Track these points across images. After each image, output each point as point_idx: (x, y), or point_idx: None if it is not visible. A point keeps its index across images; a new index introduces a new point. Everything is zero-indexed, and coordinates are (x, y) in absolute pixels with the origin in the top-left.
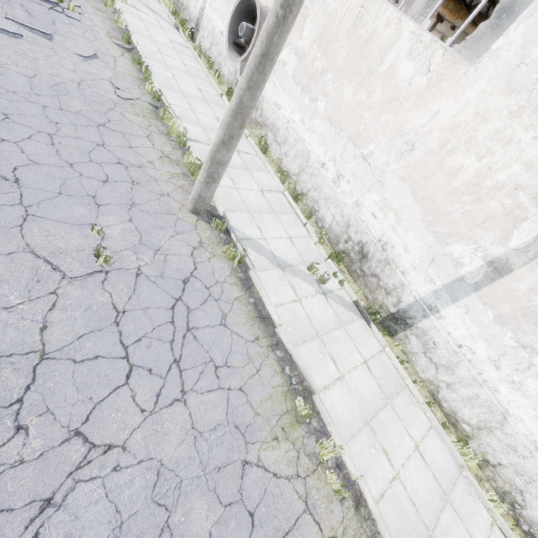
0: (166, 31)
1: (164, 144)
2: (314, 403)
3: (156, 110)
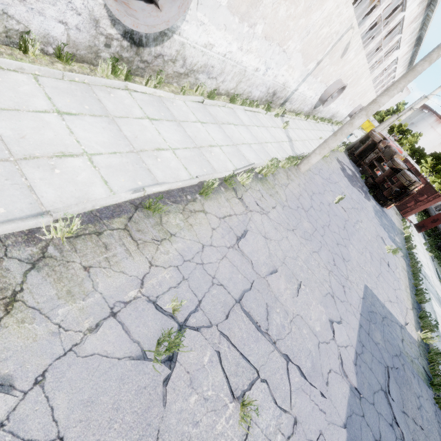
0: None
1: (281, 178)
2: None
3: (257, 179)
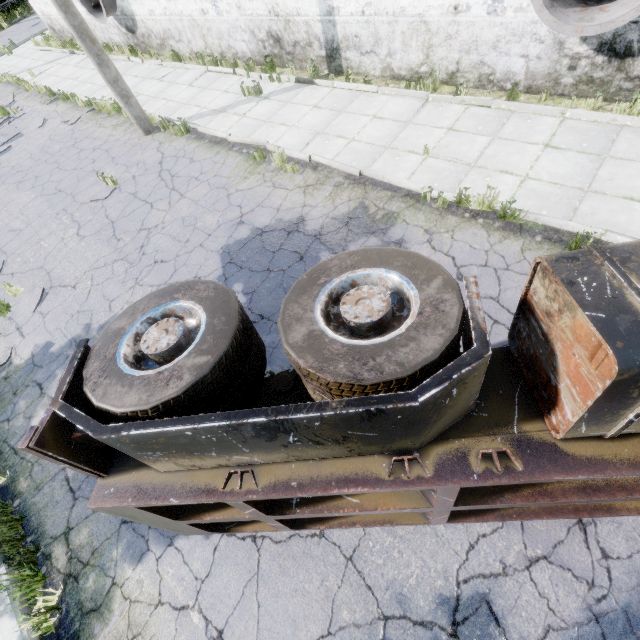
0: (68, 64)
1: (111, 122)
2: (270, 151)
3: (95, 111)
